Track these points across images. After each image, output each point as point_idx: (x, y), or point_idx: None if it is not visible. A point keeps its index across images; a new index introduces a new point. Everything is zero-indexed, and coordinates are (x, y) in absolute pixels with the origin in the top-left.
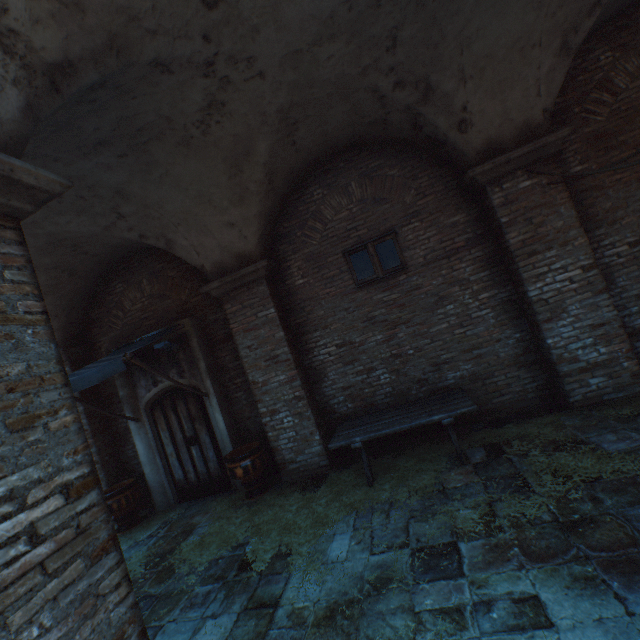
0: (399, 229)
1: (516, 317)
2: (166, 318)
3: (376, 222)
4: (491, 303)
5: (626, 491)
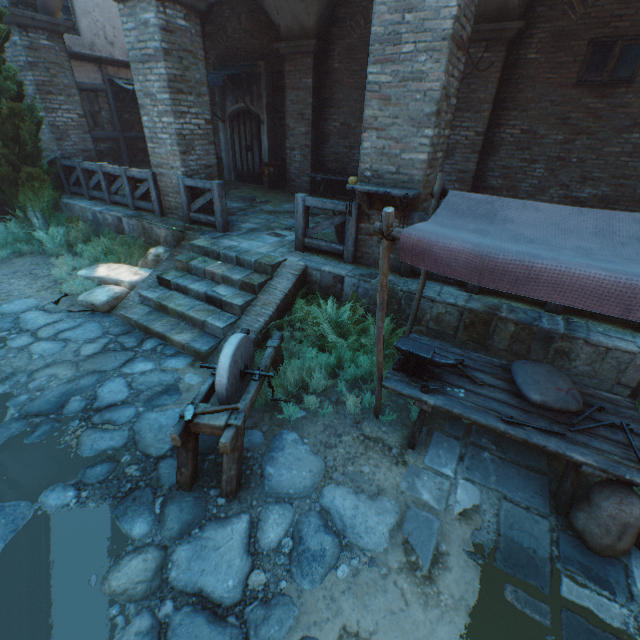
0: None
1: None
2: (252, 55)
3: None
4: None
5: None
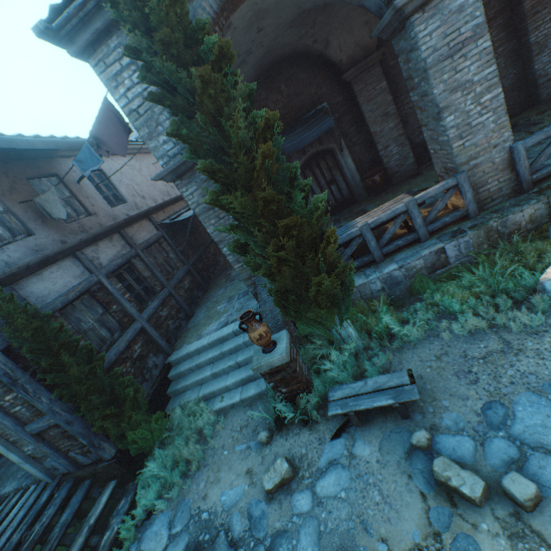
0: None
1: (515, 60)
2: (301, 110)
3: None
4: (503, 54)
5: None
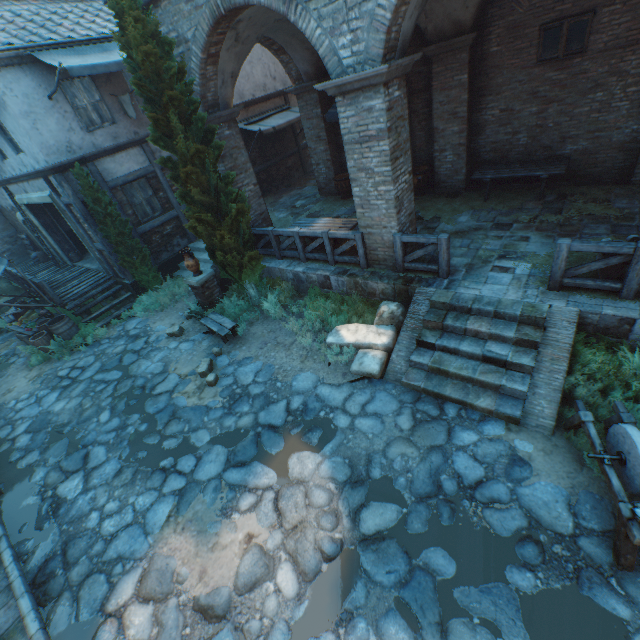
0: (599, 10)
1: None
2: None
3: None
4: (632, 98)
5: (596, 220)
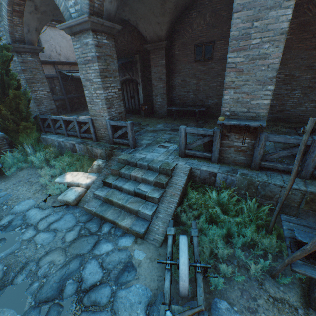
0: (216, 42)
1: None
2: (131, 52)
3: (209, 36)
4: None
5: None
